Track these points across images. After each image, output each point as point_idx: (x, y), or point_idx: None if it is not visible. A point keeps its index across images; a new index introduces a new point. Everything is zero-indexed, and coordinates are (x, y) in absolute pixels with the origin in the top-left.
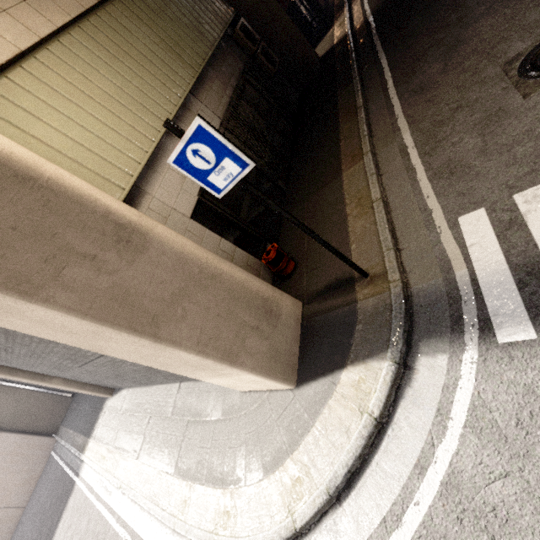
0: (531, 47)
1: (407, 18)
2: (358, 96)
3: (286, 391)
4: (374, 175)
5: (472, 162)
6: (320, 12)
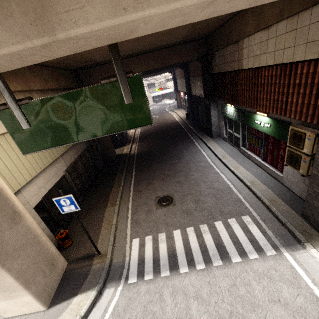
0: (161, 196)
1: (144, 164)
2: (122, 180)
3: (40, 312)
4: (116, 214)
5: (141, 222)
6: (123, 136)
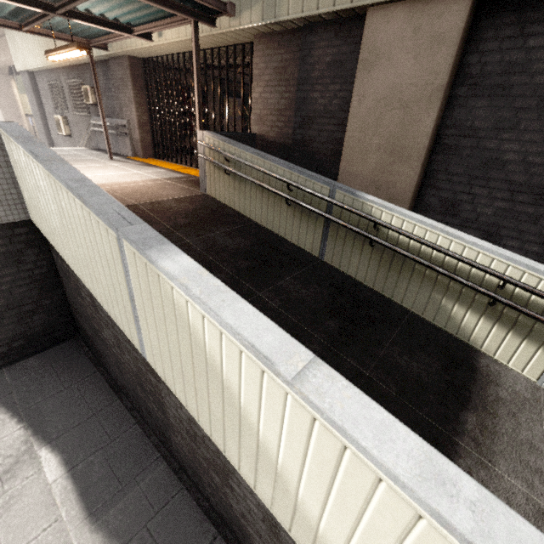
0: None
1: None
2: None
3: None
4: None
5: None
6: None
